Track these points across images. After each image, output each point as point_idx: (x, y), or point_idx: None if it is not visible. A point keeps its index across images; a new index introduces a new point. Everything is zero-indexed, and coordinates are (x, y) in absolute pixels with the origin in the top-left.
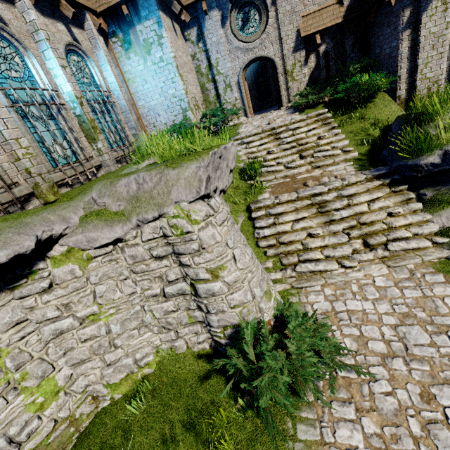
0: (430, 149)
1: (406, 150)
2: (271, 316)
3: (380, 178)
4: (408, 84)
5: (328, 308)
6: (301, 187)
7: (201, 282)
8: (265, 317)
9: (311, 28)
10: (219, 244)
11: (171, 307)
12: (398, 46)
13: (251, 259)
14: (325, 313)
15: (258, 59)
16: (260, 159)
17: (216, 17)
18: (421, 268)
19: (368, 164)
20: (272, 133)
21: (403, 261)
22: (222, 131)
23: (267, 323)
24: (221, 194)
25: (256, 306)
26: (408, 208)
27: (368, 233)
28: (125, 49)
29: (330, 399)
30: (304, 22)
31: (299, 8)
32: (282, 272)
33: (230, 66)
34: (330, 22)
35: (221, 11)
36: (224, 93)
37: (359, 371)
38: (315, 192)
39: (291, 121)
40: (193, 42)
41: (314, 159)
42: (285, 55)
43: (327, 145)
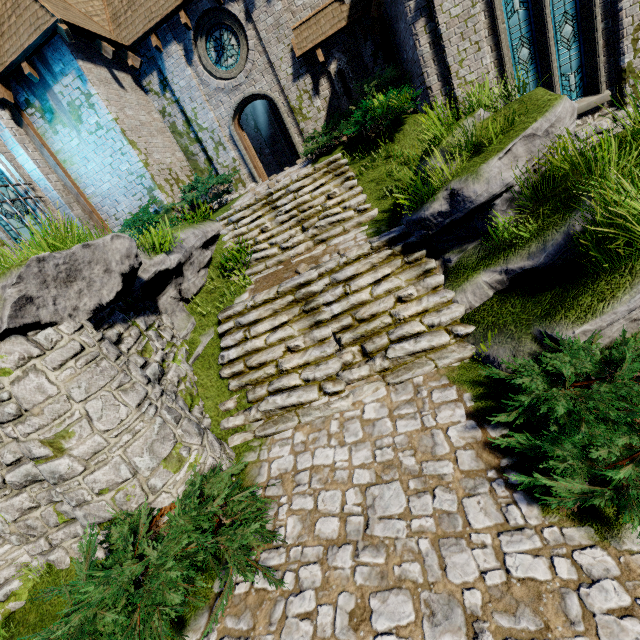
0: (435, 191)
1: (415, 198)
2: (177, 496)
3: (392, 246)
4: (446, 95)
5: (288, 466)
6: (292, 276)
7: (42, 461)
8: (163, 500)
9: (308, 42)
10: (55, 399)
11: (26, 503)
12: (415, 45)
13: (134, 411)
14: (282, 475)
15: (250, 99)
16: (244, 244)
17: (178, 53)
18: (432, 380)
19: (386, 225)
20: (268, 201)
21: (407, 373)
22: (196, 210)
23: (167, 508)
24: (181, 305)
25: (143, 486)
26: (424, 286)
27: (366, 335)
28: (48, 121)
29: (221, 635)
30: (298, 36)
31: (286, 18)
32: (244, 414)
33: (214, 116)
34: (332, 29)
35: (183, 43)
36: (216, 155)
37: (272, 579)
38: (299, 281)
39: (293, 179)
40: (157, 93)
41: (318, 230)
42: (285, 86)
43: (338, 206)
